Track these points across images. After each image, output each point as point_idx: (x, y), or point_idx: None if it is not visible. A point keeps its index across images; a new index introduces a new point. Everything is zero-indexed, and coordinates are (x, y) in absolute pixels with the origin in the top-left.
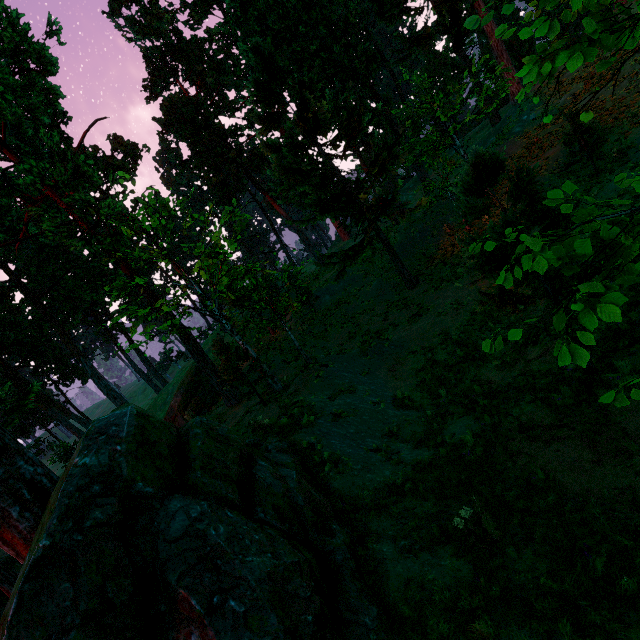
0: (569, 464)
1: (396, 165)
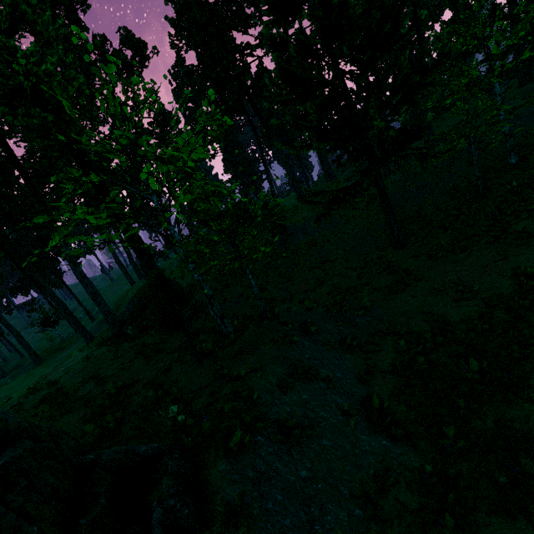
0: None
1: (423, 97)
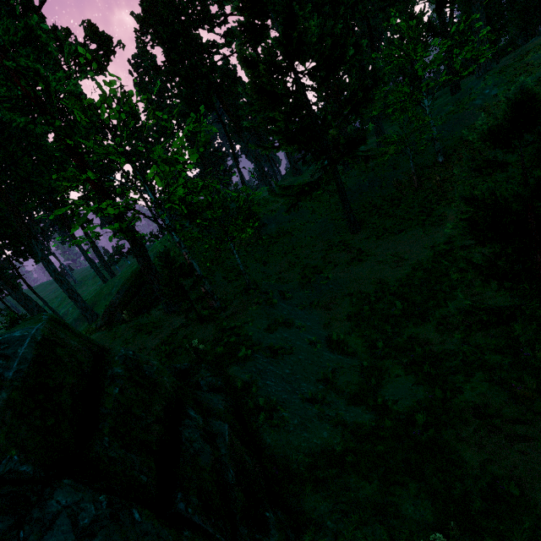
0: (540, 475)
1: (367, 109)
